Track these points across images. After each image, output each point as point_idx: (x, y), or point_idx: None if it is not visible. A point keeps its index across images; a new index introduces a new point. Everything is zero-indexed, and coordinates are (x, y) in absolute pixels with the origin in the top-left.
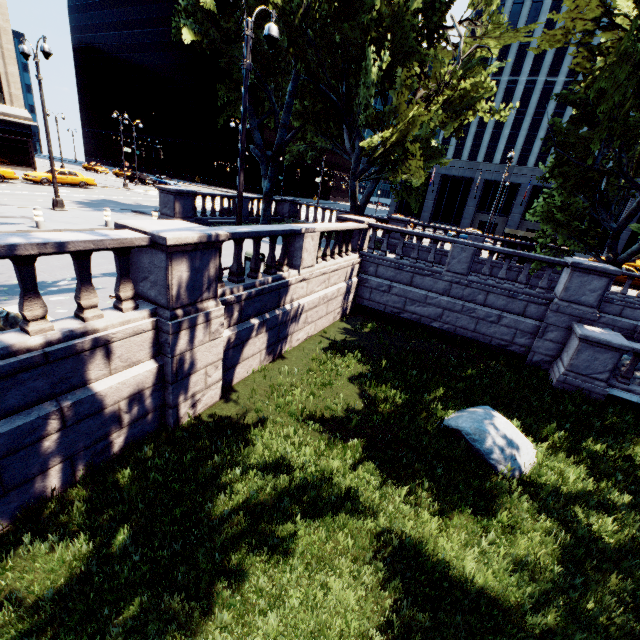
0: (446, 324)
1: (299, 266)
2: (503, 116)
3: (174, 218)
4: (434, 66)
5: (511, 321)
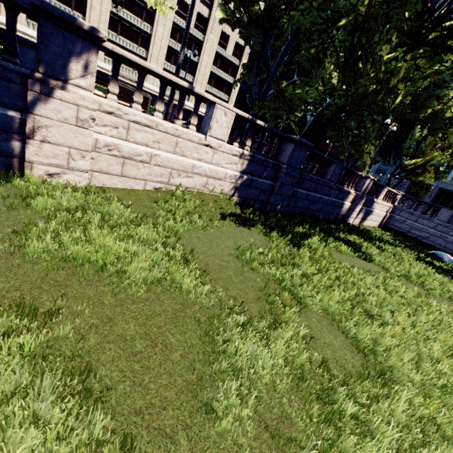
0: (430, 241)
1: (377, 198)
2: None
3: None
4: (450, 136)
5: None
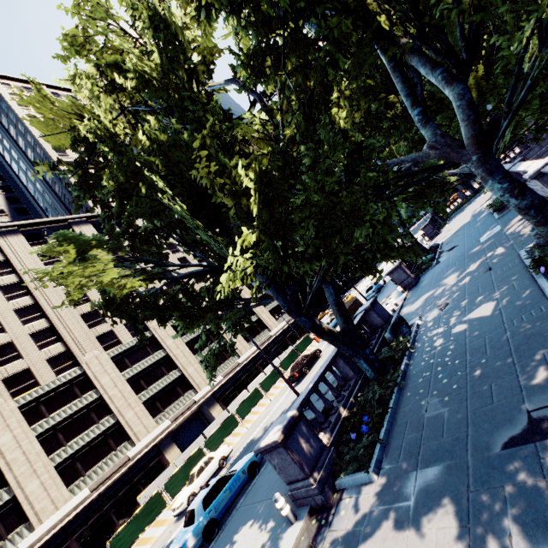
0: None
1: None
2: None
3: (434, 231)
4: None
5: None
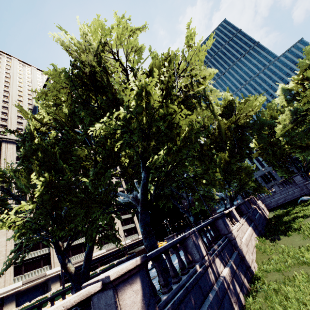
0: (287, 200)
1: (257, 202)
2: (255, 166)
3: None
4: None
5: (296, 190)
